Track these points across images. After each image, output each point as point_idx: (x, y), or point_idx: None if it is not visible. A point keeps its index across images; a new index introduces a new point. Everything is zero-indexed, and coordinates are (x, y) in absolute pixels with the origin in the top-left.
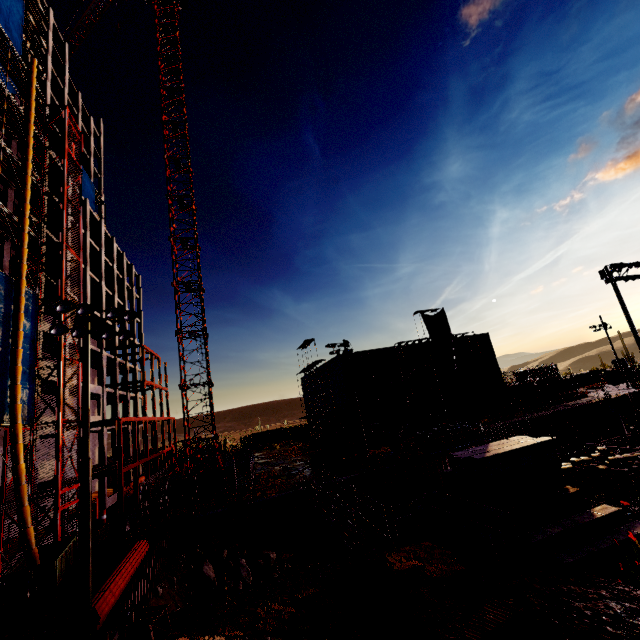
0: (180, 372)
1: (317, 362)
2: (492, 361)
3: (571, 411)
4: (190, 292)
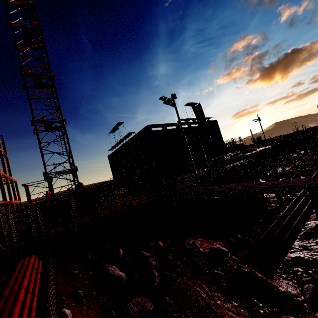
0: (31, 109)
1: (127, 136)
2: (219, 134)
3: (255, 155)
4: (29, 47)
